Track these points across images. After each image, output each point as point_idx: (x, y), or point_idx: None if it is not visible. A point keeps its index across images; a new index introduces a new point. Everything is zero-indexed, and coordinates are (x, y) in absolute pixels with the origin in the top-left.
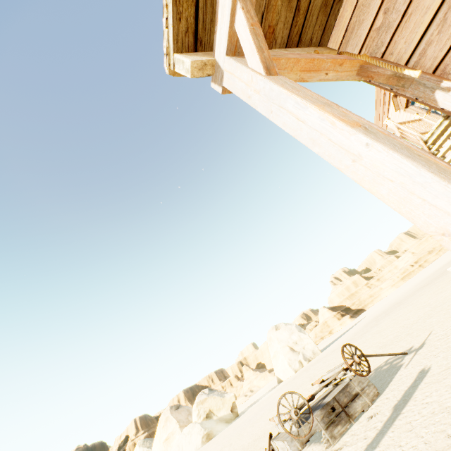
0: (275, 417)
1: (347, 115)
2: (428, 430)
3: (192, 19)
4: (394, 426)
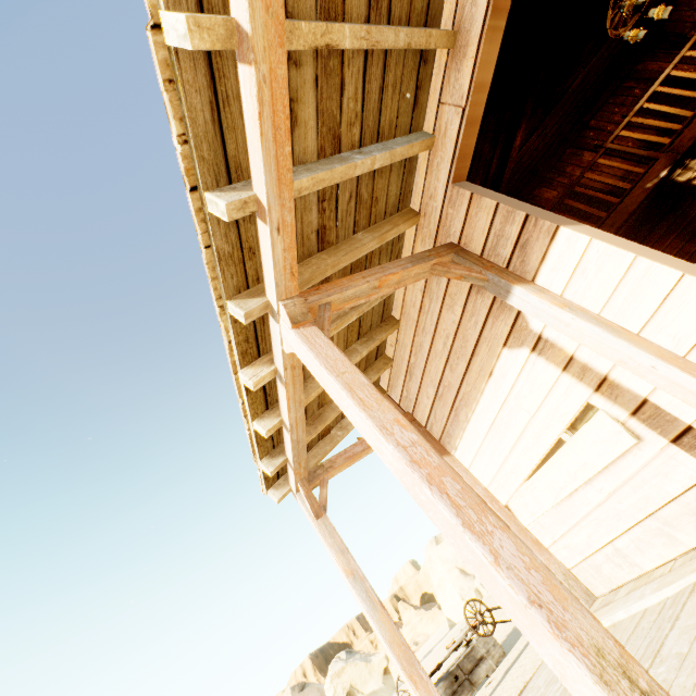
0: (402, 694)
1: (349, 563)
2: (506, 694)
3: (275, 474)
4: (495, 692)
